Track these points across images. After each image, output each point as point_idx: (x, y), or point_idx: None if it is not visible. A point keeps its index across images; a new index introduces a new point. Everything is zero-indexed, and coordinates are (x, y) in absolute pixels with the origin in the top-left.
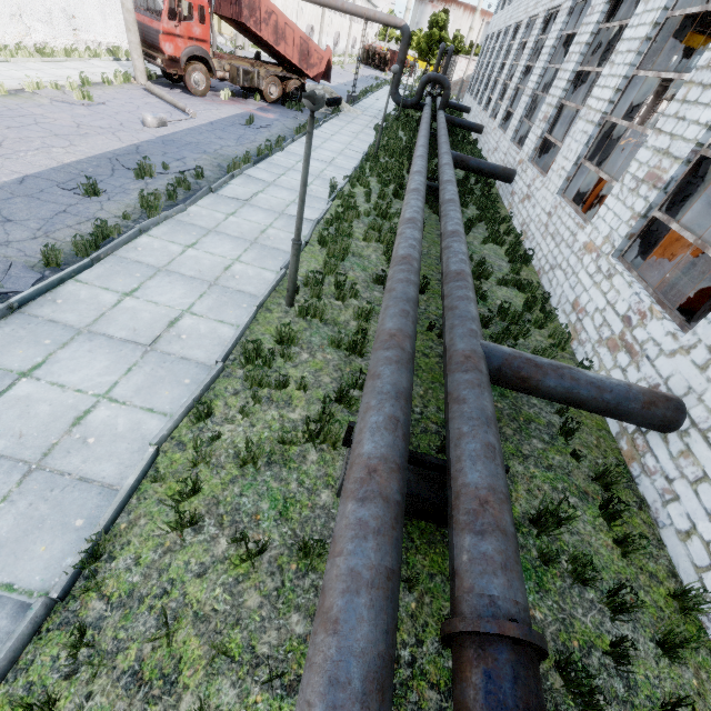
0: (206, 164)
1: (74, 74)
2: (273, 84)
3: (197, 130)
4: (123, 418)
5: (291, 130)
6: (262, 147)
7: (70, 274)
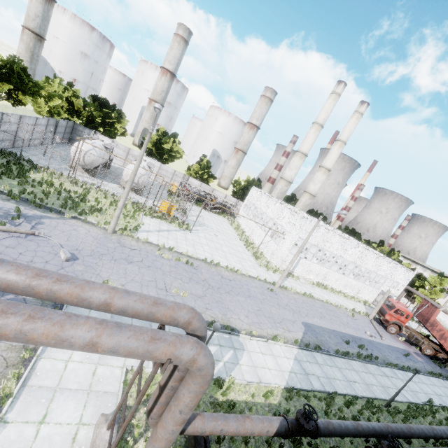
0: (379, 356)
1: (350, 305)
2: (429, 349)
3: (382, 344)
4: (341, 385)
5: (426, 370)
6: (405, 366)
7: (339, 356)
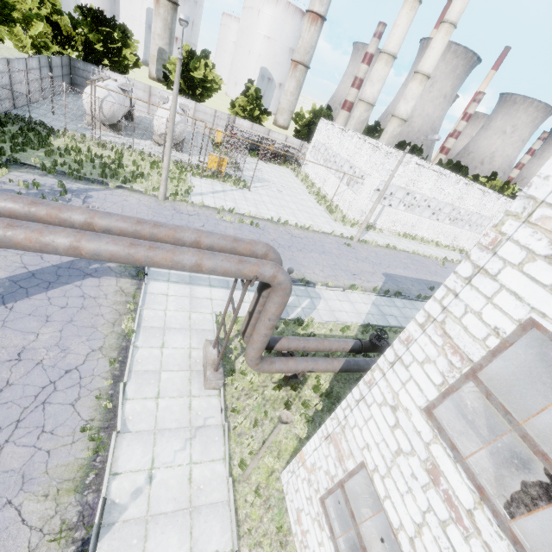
0: None
1: (443, 255)
2: None
3: None
4: None
5: None
6: None
7: (420, 300)
